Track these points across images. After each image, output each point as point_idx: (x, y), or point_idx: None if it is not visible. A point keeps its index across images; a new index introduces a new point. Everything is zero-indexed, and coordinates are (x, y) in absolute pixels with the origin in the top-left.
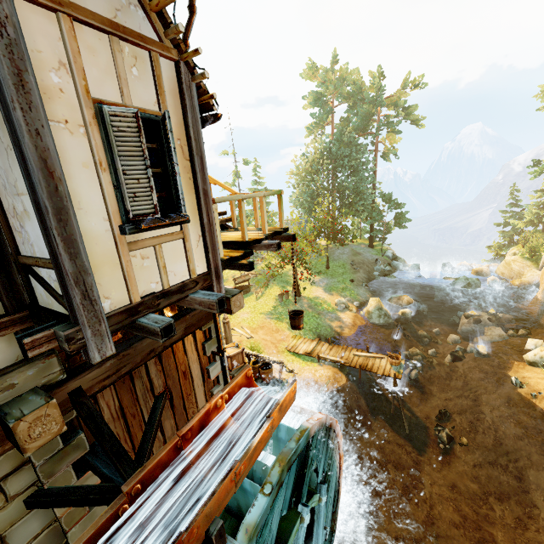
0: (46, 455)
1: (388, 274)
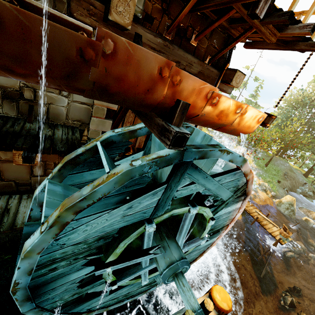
0: None
1: (308, 197)
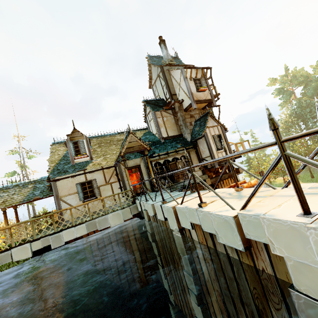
0: None
1: None
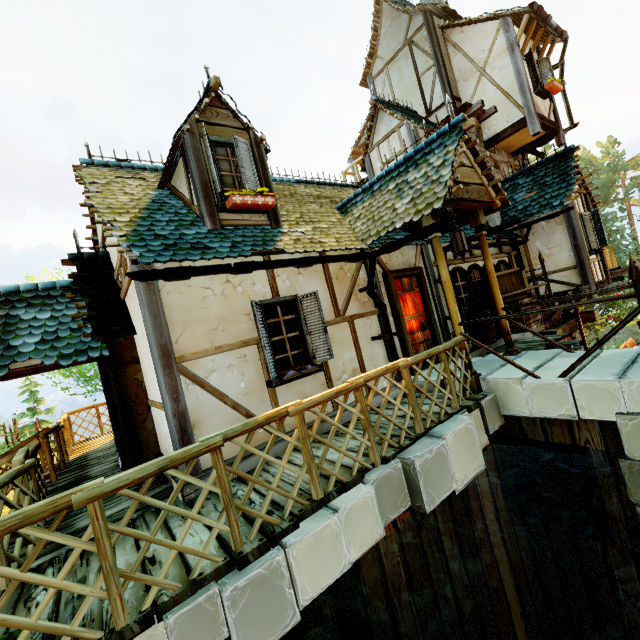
0: None
1: None
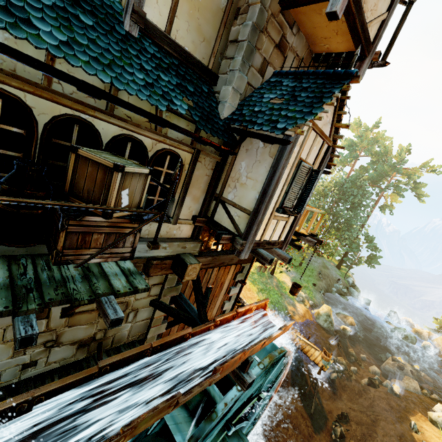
0: (169, 285)
1: (343, 295)
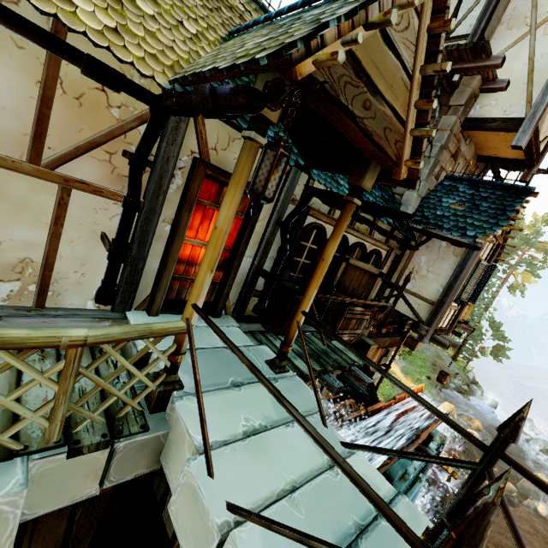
0: None
1: (463, 393)
